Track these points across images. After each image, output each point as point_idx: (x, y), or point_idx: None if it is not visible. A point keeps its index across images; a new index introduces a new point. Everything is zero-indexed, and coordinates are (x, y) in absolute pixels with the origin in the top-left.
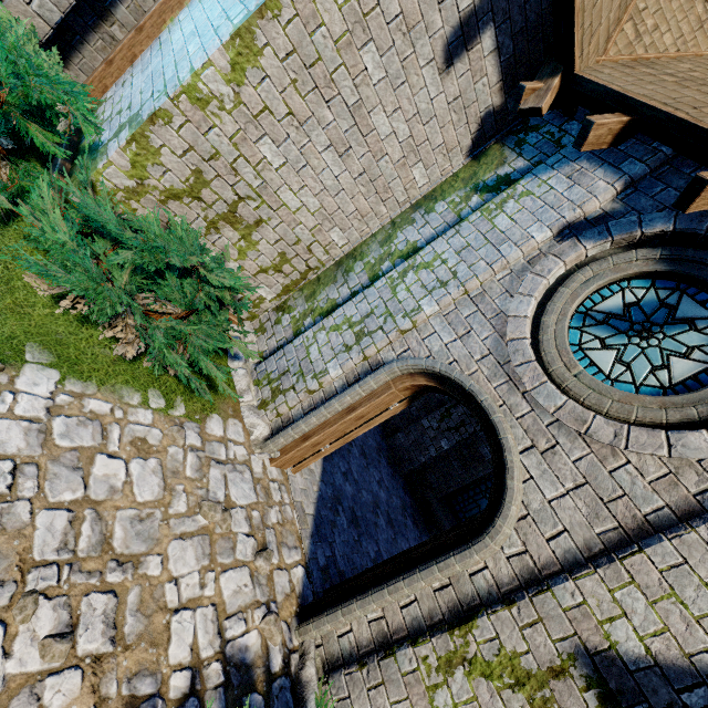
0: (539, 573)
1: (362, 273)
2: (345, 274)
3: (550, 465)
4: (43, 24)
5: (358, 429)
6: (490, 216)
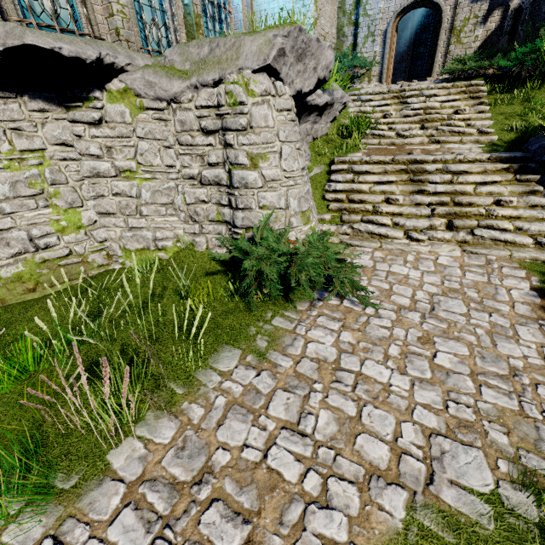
0: (456, 5)
1: (349, 29)
2: (344, 36)
3: None
4: None
5: (393, 54)
6: None
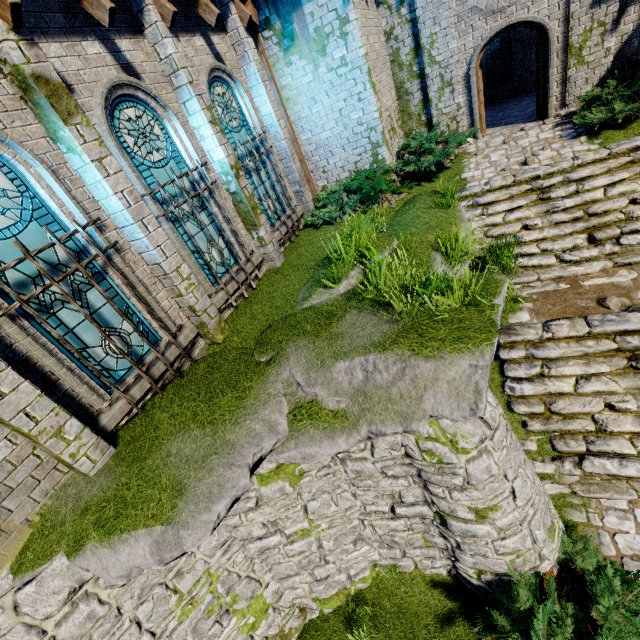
0: (566, 17)
1: (412, 84)
2: (408, 94)
3: (537, 3)
4: (310, 194)
5: (481, 96)
6: (424, 4)
